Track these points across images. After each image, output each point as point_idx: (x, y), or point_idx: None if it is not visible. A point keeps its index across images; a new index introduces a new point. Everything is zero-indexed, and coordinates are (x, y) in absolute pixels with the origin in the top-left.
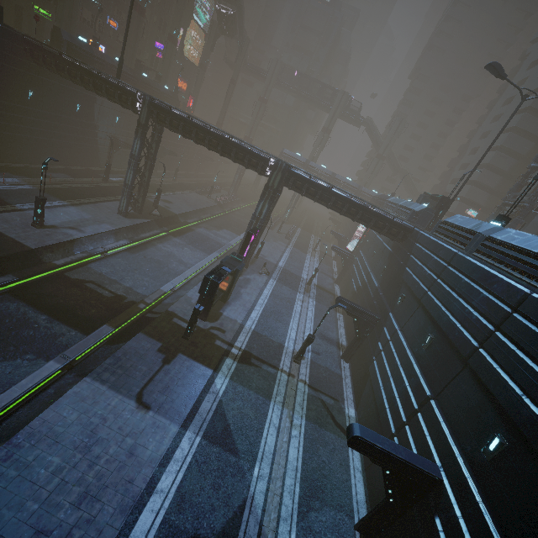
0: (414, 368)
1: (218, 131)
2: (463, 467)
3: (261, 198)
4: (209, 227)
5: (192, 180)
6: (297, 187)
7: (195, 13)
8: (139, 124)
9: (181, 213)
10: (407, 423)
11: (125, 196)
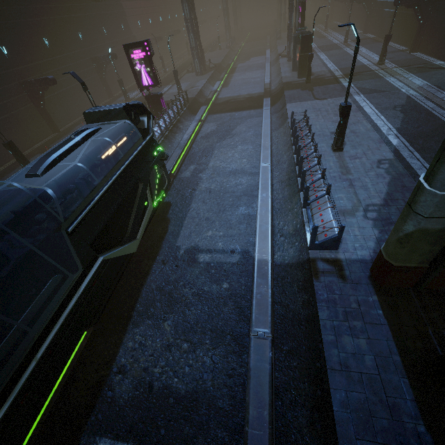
0: None
1: None
2: None
3: None
4: (242, 62)
5: None
6: None
7: None
8: None
9: (221, 61)
10: None
11: (196, 58)
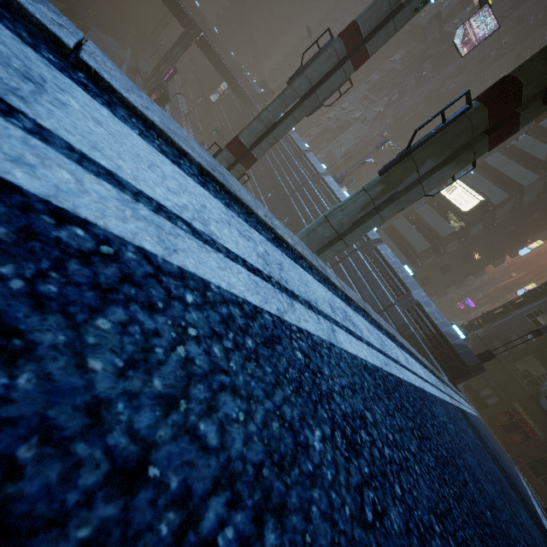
0: None
1: None
2: (252, 176)
3: (179, 44)
4: (97, 27)
5: None
6: (204, 49)
7: None
8: None
9: (75, 0)
10: None
11: None
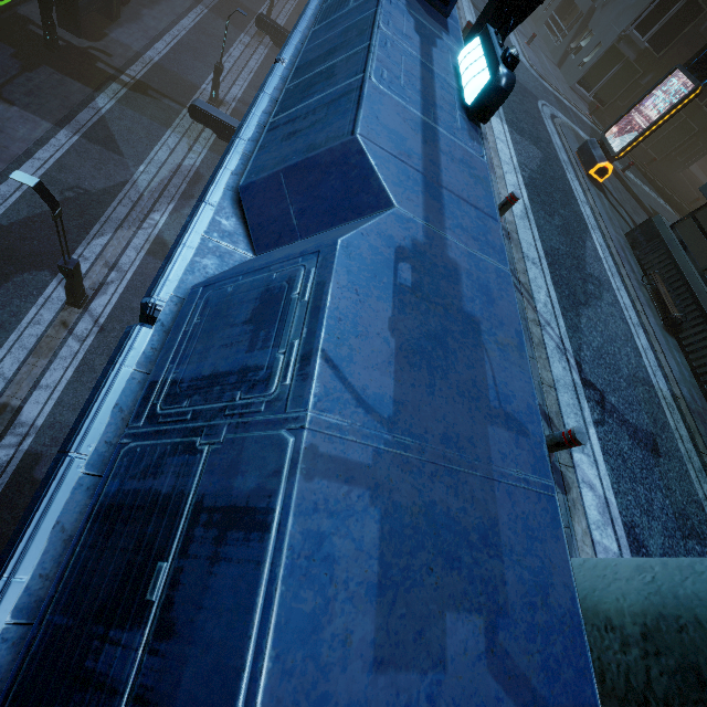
0: None
1: None
2: None
3: None
4: None
5: None
6: None
7: None
8: None
9: None
10: None
11: None
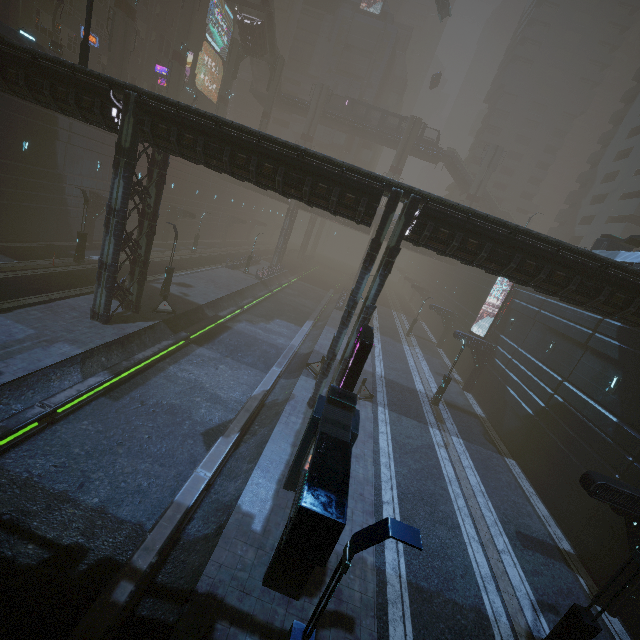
0: None
1: (274, 145)
2: None
3: (366, 267)
4: (254, 318)
5: (219, 250)
6: (438, 240)
7: (208, 32)
8: (120, 150)
9: (208, 301)
10: None
11: (103, 285)
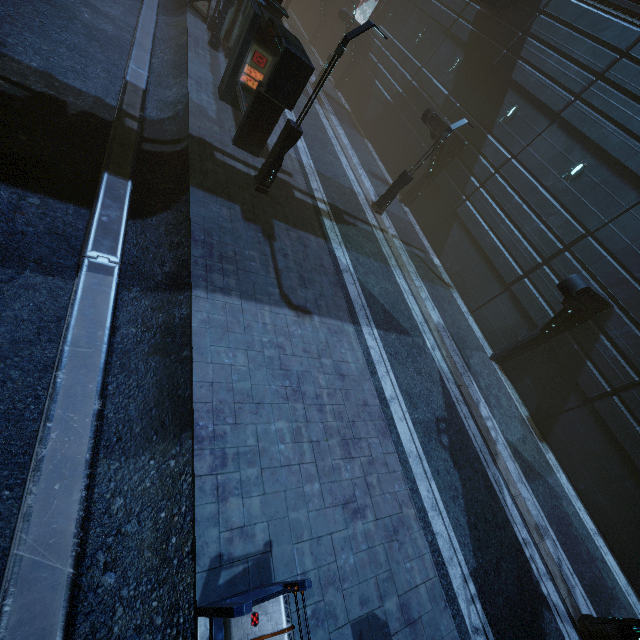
0: (553, 205)
1: None
2: None
3: None
4: None
5: None
6: None
7: None
8: None
9: None
10: (542, 264)
11: None
